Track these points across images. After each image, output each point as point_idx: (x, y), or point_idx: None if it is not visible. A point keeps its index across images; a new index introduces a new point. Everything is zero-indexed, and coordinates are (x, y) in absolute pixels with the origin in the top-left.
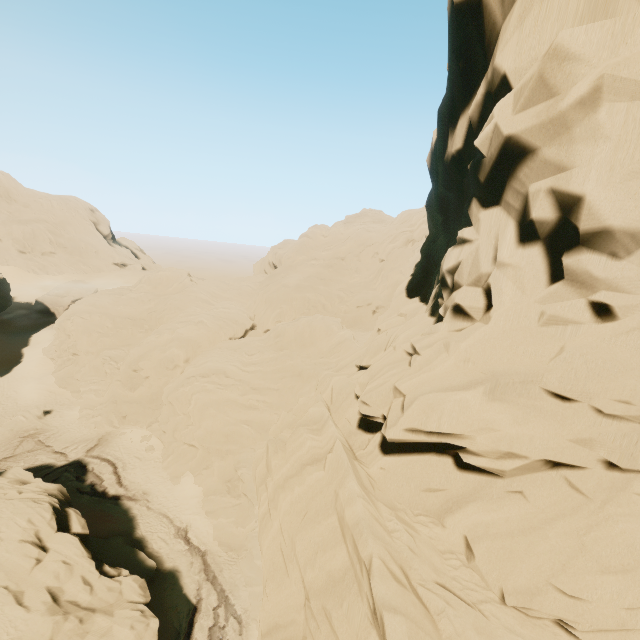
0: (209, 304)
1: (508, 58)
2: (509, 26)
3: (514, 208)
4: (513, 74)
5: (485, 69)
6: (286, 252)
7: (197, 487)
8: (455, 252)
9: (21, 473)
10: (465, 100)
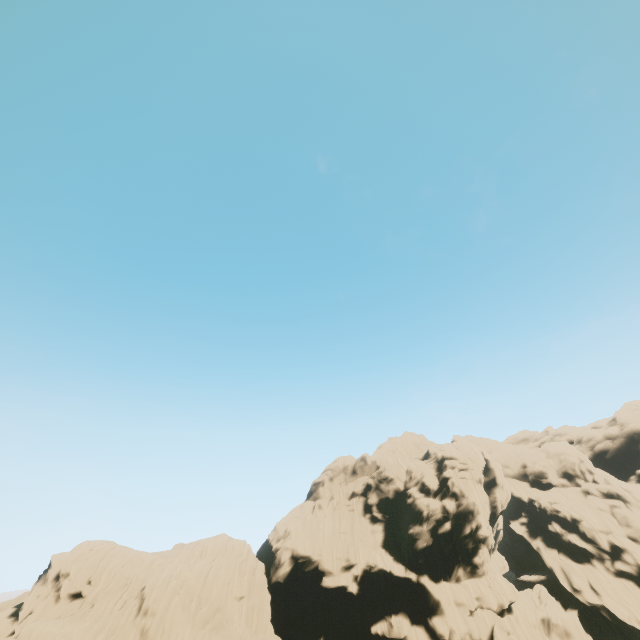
0: None
1: (482, 521)
2: (480, 516)
3: (487, 545)
4: (483, 523)
5: (473, 519)
6: None
7: None
8: (482, 555)
9: None
10: (469, 522)
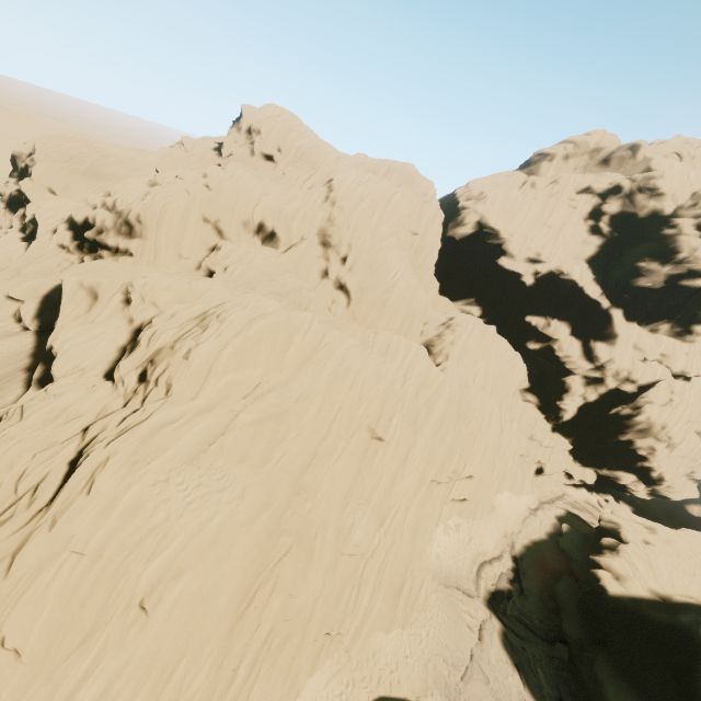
0: (366, 349)
1: None
2: None
3: None
4: None
5: None
6: (299, 210)
7: (505, 493)
8: None
9: (615, 584)
10: None
